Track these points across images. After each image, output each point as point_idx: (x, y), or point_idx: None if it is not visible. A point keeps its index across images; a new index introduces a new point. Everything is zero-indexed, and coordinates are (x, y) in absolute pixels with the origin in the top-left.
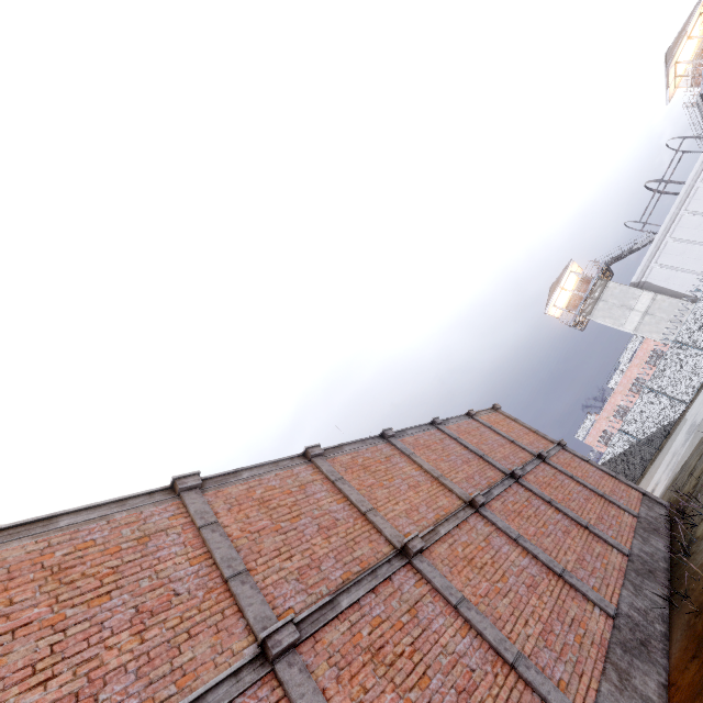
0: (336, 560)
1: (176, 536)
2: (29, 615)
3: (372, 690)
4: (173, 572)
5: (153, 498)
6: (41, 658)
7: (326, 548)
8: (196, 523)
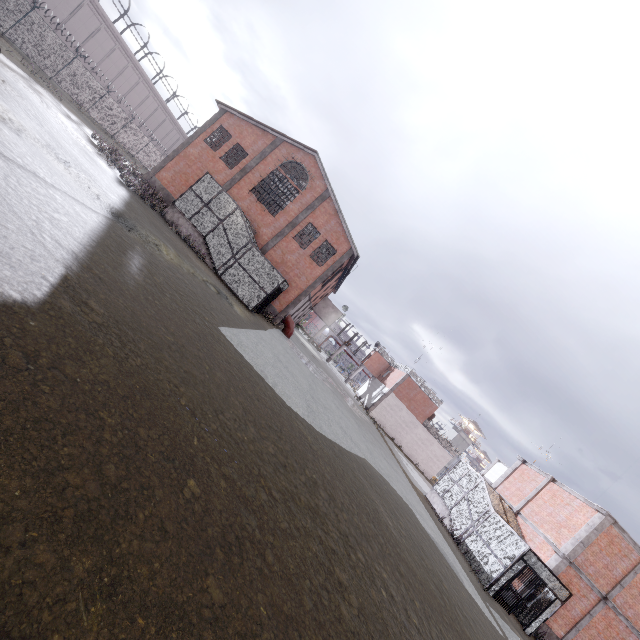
0: (634, 613)
1: (628, 563)
2: (601, 544)
3: (601, 623)
4: (617, 567)
5: (639, 551)
6: (595, 552)
7: (637, 610)
8: (634, 567)
